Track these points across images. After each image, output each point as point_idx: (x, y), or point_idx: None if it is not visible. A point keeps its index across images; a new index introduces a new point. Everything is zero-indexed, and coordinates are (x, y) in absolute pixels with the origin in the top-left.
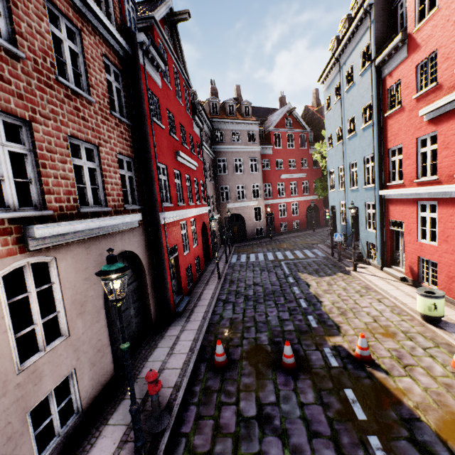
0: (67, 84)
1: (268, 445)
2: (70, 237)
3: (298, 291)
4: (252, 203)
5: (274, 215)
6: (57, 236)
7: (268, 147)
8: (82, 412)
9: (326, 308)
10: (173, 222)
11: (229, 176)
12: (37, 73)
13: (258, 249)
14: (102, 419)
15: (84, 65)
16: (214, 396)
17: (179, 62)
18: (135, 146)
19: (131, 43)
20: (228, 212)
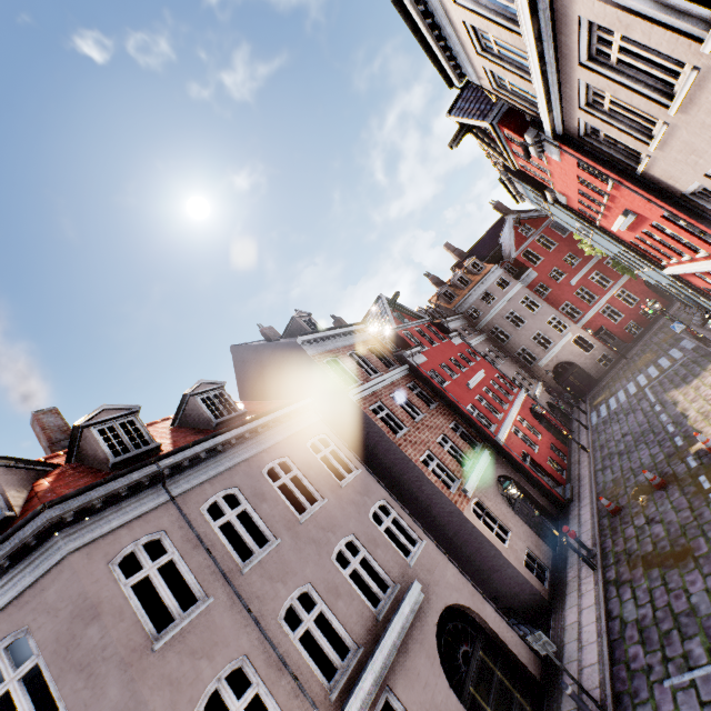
0: (419, 420)
1: (653, 529)
2: (474, 485)
3: (664, 417)
4: (565, 340)
5: (606, 327)
6: (471, 488)
7: (527, 273)
8: (549, 570)
9: (691, 421)
10: (507, 436)
11: (516, 337)
12: (414, 428)
13: (615, 387)
14: (562, 569)
15: (410, 402)
16: (618, 528)
17: (414, 322)
18: (449, 412)
19: (404, 361)
20: (546, 373)
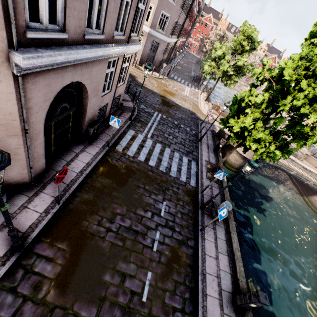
0: None
1: None
2: None
3: None
4: None
5: None
6: None
7: None
8: None
9: None
10: None
11: None
12: None
13: None
14: None
15: None
16: None
17: None
18: None
19: None
20: None
